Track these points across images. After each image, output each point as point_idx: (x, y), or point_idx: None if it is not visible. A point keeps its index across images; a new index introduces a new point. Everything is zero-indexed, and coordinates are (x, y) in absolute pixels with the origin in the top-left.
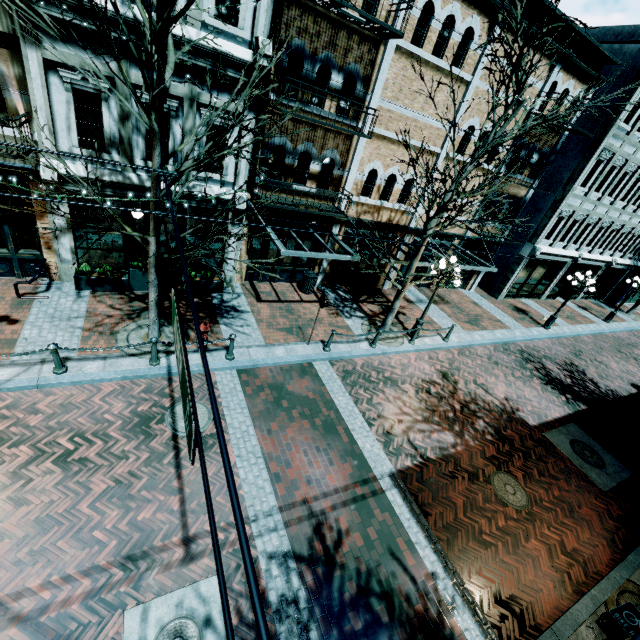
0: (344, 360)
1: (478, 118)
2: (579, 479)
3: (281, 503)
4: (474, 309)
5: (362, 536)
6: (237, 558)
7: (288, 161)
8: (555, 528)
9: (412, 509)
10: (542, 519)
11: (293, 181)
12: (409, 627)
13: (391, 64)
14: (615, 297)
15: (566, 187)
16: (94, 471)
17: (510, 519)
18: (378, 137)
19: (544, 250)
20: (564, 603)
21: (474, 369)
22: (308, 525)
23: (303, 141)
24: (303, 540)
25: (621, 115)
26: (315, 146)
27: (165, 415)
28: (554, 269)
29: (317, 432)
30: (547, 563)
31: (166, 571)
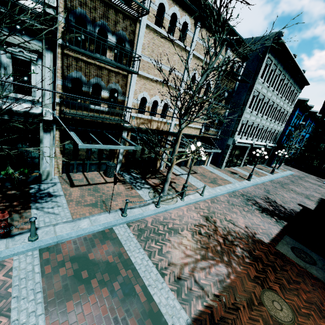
0: (138, 220)
1: (196, 71)
2: (309, 278)
3: None
4: (212, 175)
5: None
6: None
7: (84, 89)
8: None
9: None
10: None
11: (91, 103)
12: None
13: (145, 35)
14: (270, 162)
15: (242, 108)
16: None
17: None
18: (143, 77)
19: (238, 140)
20: None
21: (222, 210)
22: None
23: (94, 76)
24: None
25: (259, 74)
26: (103, 80)
27: None
28: (244, 150)
29: (115, 299)
30: None
31: None
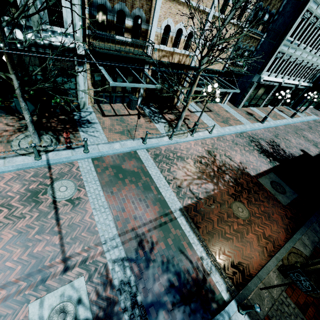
0: (154, 148)
1: None
2: (273, 200)
3: (119, 232)
4: (226, 114)
5: (164, 243)
6: (95, 265)
7: (109, 17)
8: (261, 226)
9: (191, 226)
10: (255, 223)
11: (115, 33)
12: (188, 286)
13: None
14: (297, 104)
15: (282, 37)
16: (3, 227)
17: (240, 225)
18: None
19: (265, 78)
20: (263, 262)
21: (225, 148)
22: (135, 242)
23: (118, 1)
24: (132, 250)
25: None
26: (127, 5)
27: (47, 189)
28: (269, 90)
29: (139, 190)
30: (256, 244)
31: (53, 278)
